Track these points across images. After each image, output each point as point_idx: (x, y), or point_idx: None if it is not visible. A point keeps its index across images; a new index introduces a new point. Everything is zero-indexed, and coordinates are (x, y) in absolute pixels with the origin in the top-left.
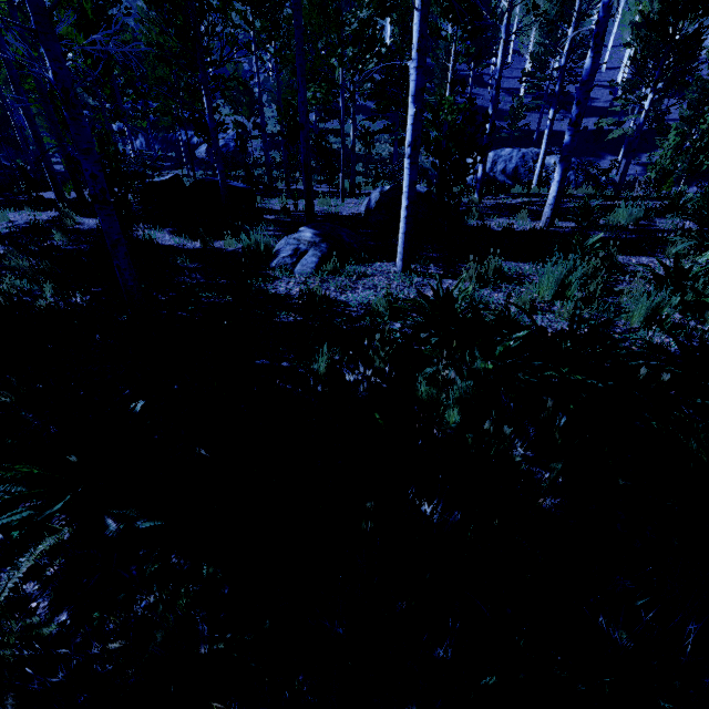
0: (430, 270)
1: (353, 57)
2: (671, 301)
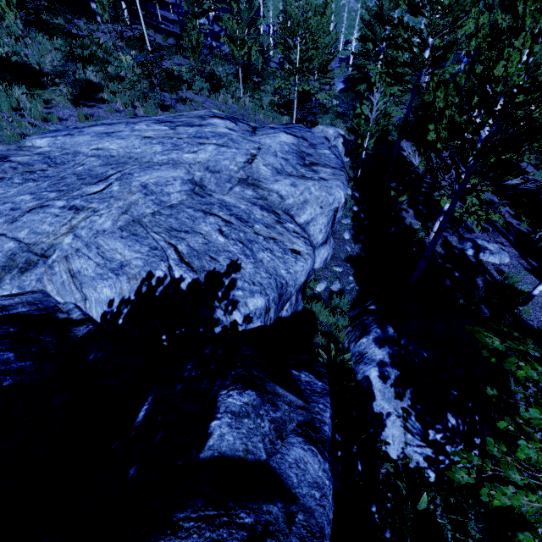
0: None
1: None
2: None
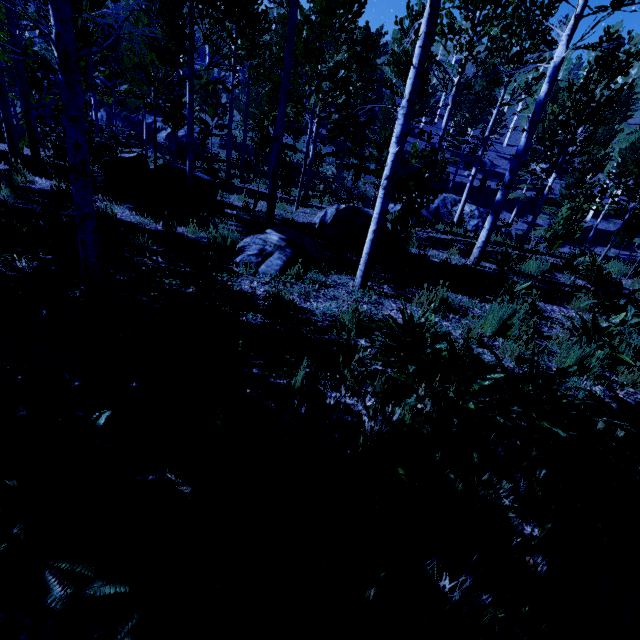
0: (384, 290)
1: (329, 90)
2: (599, 355)
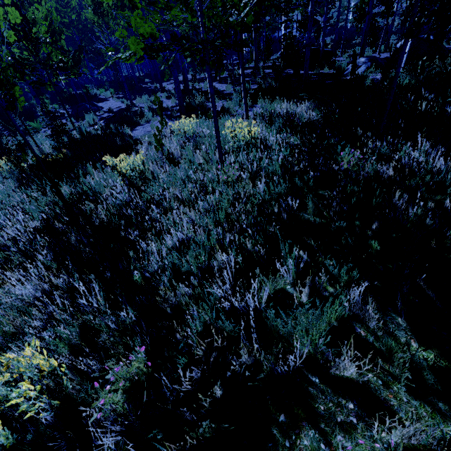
0: None
1: None
2: None
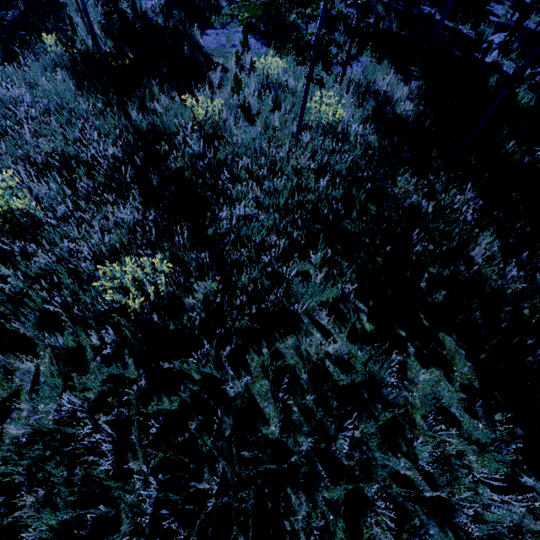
0: None
1: None
2: None
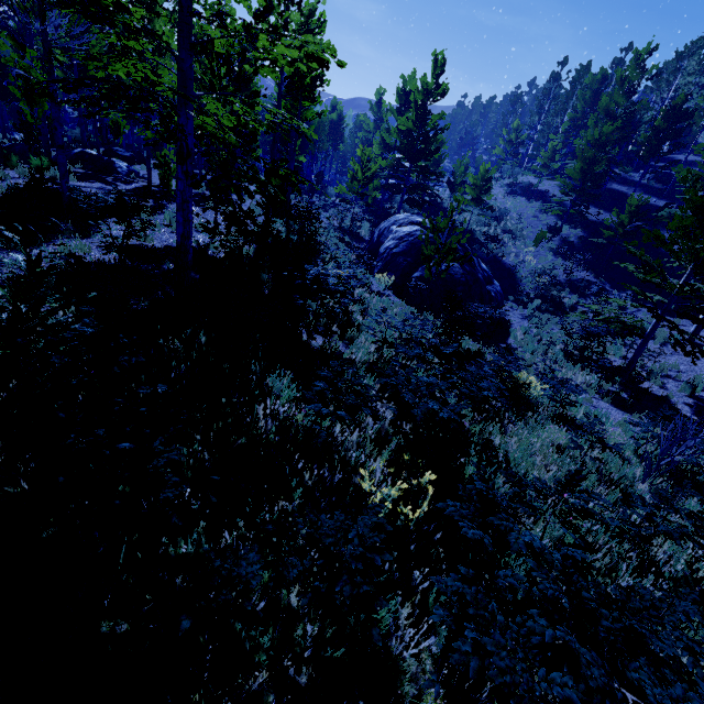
0: None
1: None
2: None
